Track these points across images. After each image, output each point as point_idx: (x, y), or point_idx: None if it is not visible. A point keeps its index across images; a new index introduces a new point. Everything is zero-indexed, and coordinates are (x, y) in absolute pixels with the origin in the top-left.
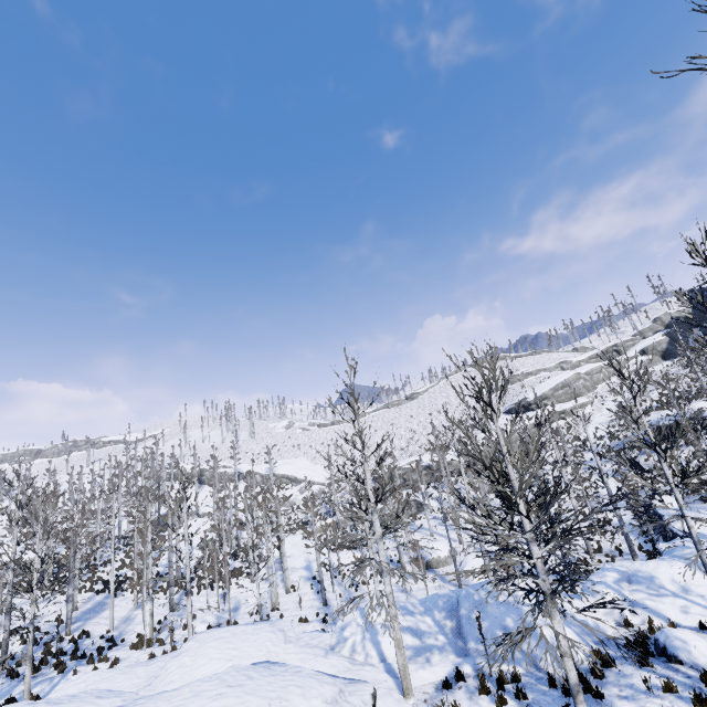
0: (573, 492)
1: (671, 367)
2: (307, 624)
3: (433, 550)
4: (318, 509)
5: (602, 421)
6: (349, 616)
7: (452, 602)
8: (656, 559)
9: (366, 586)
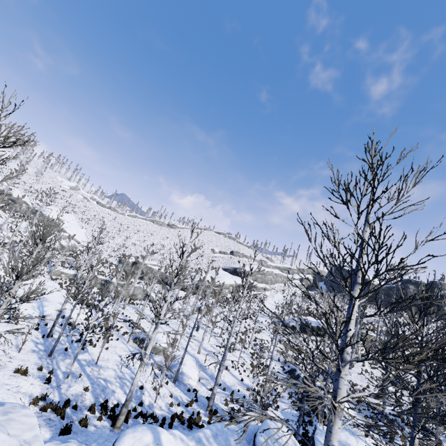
0: (249, 337)
1: (312, 294)
2: (24, 379)
3: (158, 339)
4: (67, 259)
5: (272, 303)
6: (138, 441)
7: (244, 445)
8: (348, 433)
9: (92, 347)
